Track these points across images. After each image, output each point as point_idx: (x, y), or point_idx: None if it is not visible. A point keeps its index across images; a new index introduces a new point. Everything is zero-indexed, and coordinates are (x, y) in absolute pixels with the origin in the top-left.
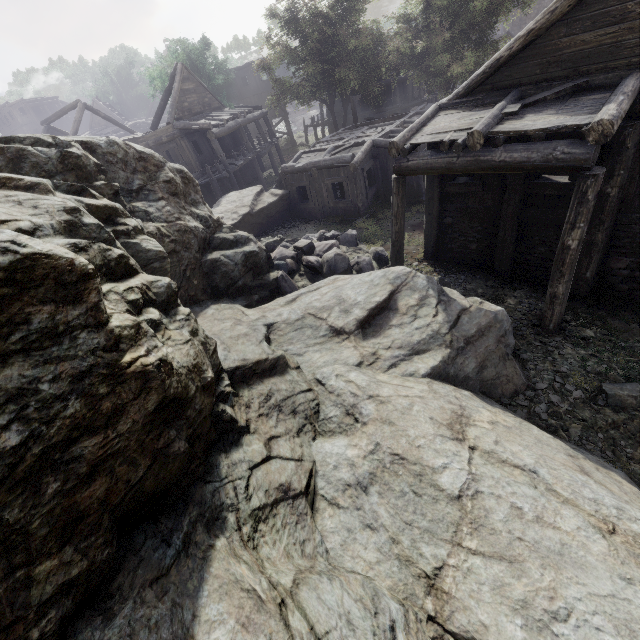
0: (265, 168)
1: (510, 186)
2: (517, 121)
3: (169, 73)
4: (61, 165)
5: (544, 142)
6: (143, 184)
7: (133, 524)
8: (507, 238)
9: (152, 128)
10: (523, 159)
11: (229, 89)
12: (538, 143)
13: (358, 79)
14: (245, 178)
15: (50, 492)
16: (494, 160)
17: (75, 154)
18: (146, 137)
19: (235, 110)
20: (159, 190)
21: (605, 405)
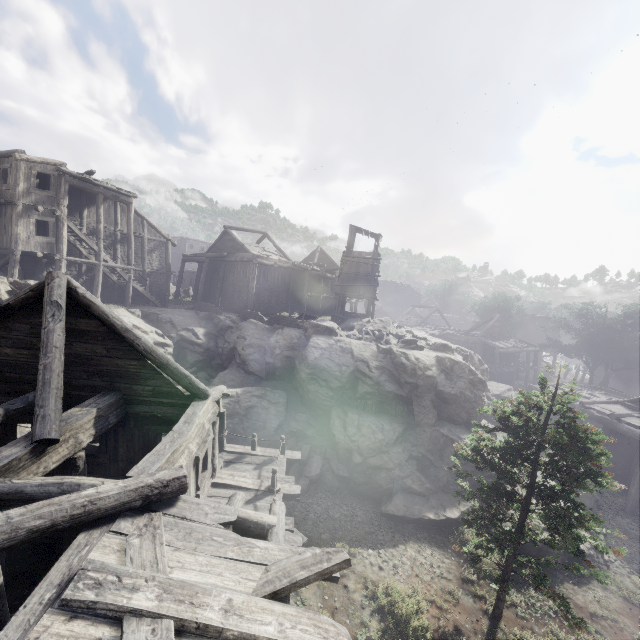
0: (519, 378)
1: (638, 448)
2: (635, 419)
3: (486, 306)
4: (464, 357)
5: (636, 429)
6: (475, 367)
7: (463, 424)
8: (633, 472)
9: (465, 332)
10: (626, 431)
11: (519, 324)
12: (634, 428)
13: (624, 362)
14: (501, 377)
15: (469, 406)
16: (617, 426)
17: (468, 355)
18: (461, 336)
19: (517, 343)
20: (479, 371)
21: (621, 531)
